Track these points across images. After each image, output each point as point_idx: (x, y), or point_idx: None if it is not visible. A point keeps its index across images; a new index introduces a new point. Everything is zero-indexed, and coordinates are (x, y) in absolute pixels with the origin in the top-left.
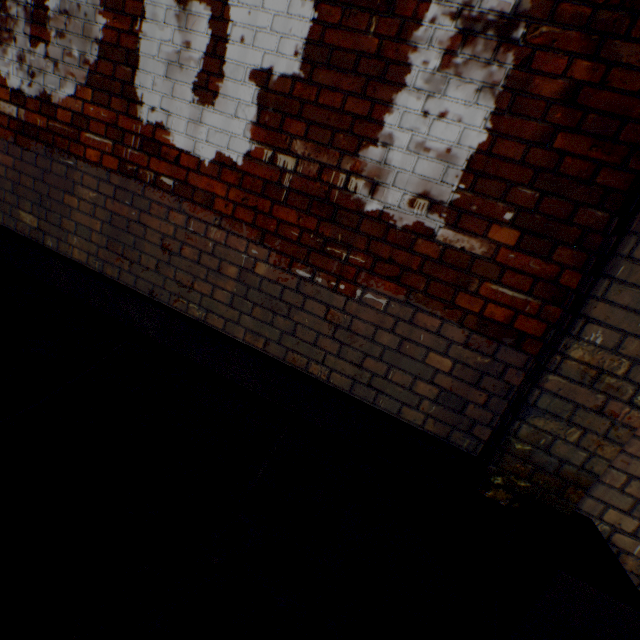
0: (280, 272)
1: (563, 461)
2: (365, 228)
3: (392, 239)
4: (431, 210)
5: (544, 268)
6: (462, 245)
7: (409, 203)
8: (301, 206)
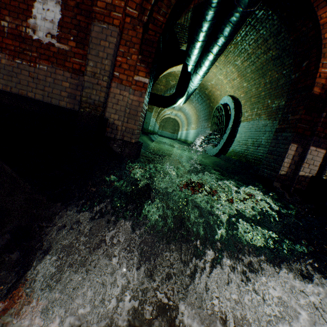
0: (11, 62)
1: (95, 100)
2: (35, 45)
3: (44, 47)
4: (52, 38)
5: (84, 52)
6: (63, 48)
7: (46, 36)
8: (13, 38)
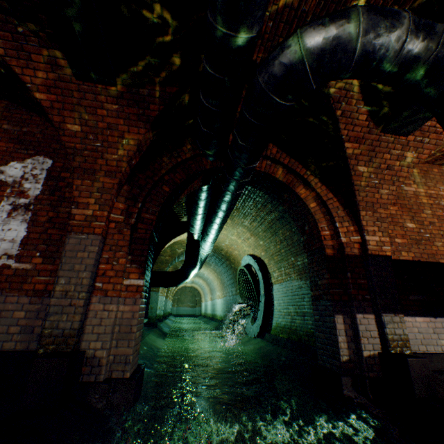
0: None
1: (64, 329)
2: None
3: None
4: (9, 258)
5: (54, 267)
6: (23, 267)
7: None
8: None
